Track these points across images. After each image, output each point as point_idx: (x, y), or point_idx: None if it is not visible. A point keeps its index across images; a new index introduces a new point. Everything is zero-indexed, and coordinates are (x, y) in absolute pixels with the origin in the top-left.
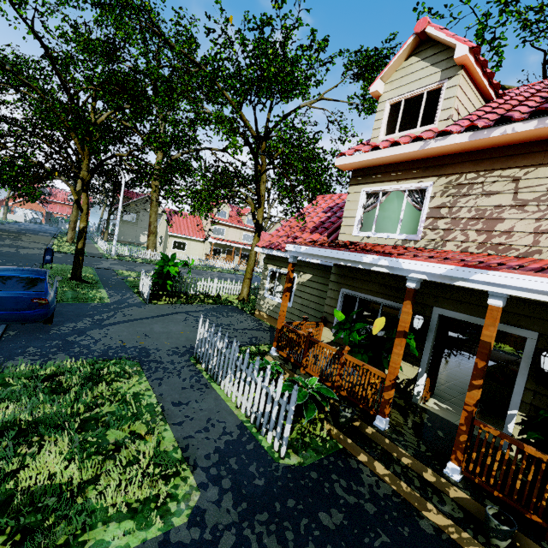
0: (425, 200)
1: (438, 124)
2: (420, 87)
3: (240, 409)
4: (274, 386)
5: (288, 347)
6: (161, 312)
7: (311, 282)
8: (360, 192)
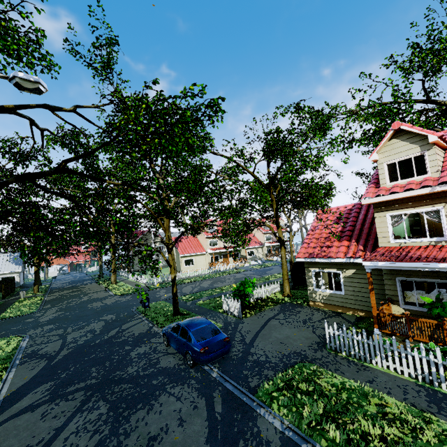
0: (441, 217)
1: (431, 174)
2: (407, 155)
3: (402, 375)
4: (432, 355)
5: (389, 326)
6: (260, 323)
7: (356, 274)
8: (385, 216)
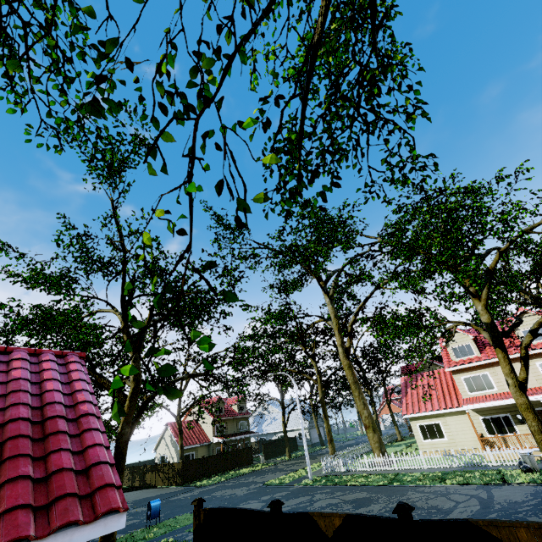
0: None
1: None
2: None
3: None
4: None
5: None
6: None
7: None
8: None
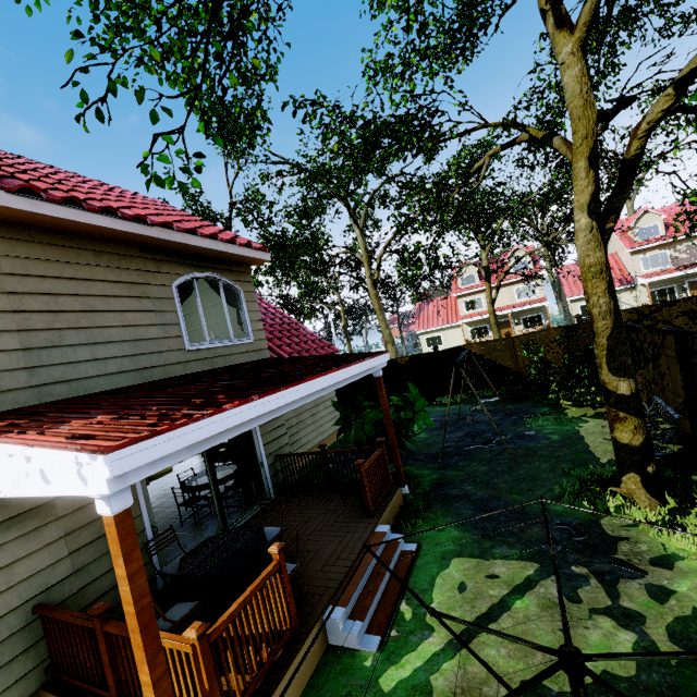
0: None
1: None
2: None
3: None
4: None
5: None
6: None
7: None
8: None
